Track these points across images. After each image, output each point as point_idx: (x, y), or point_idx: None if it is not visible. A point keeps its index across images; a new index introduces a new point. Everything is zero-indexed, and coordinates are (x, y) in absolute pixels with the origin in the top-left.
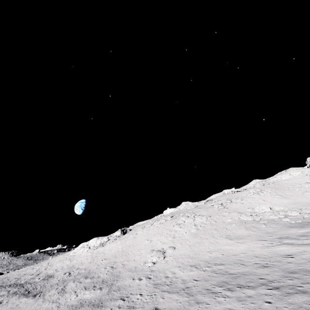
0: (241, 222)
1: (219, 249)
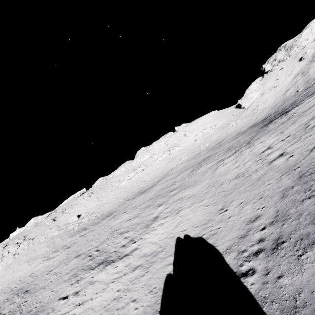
0: (50, 239)
1: (11, 278)
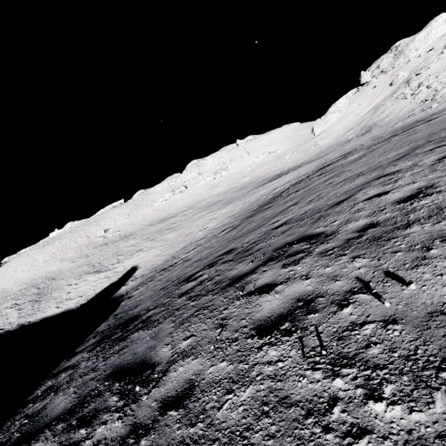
0: (79, 247)
1: (48, 270)
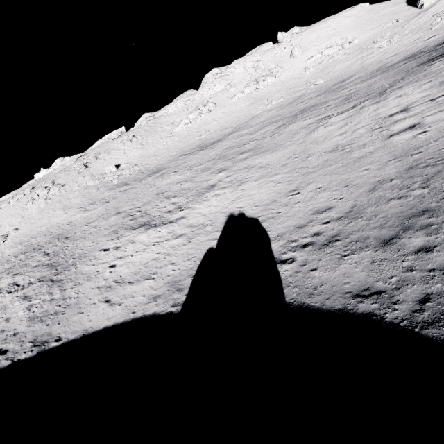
0: (84, 189)
1: (49, 223)
